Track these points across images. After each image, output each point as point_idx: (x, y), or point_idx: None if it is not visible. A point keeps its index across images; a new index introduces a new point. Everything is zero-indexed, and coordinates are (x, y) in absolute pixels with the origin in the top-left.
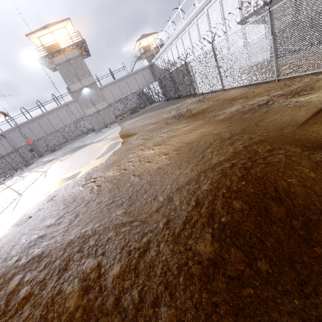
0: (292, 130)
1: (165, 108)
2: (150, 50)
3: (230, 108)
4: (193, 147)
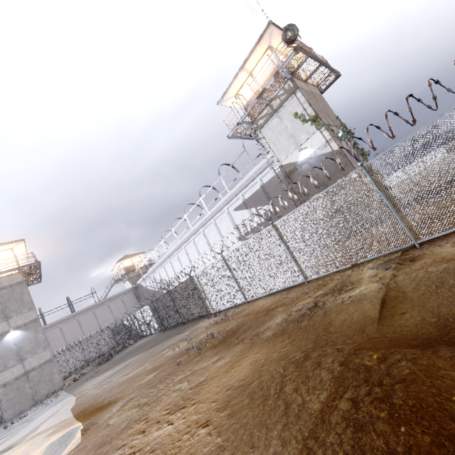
0: (375, 328)
1: (165, 342)
2: (135, 270)
3: (272, 320)
4: (256, 391)
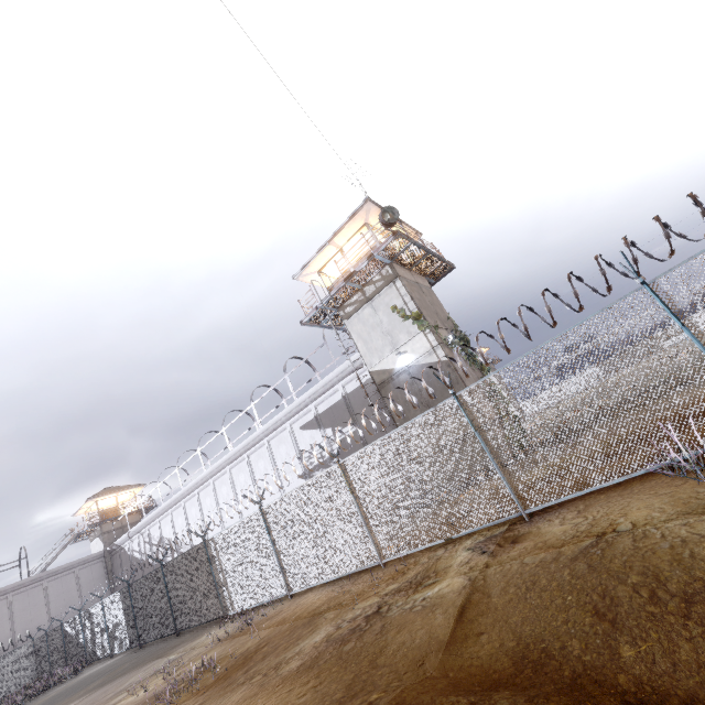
0: (439, 660)
1: (128, 676)
2: (117, 517)
3: (311, 636)
4: None
